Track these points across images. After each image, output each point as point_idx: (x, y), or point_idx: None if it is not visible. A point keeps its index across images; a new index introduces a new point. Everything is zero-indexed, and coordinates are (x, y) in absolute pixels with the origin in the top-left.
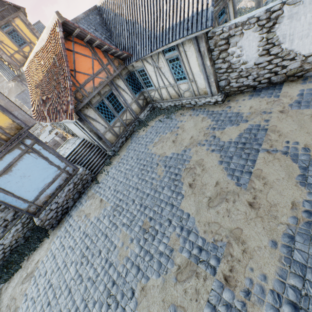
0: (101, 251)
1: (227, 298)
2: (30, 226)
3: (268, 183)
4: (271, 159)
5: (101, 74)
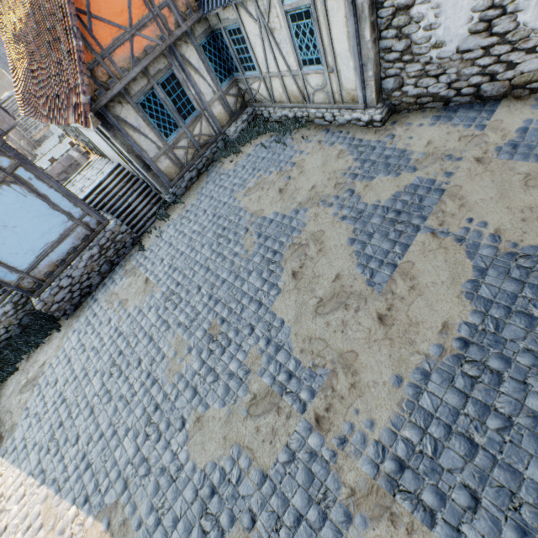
0: (142, 361)
1: (314, 444)
2: (29, 309)
3: (417, 287)
4: (434, 247)
5: (147, 29)
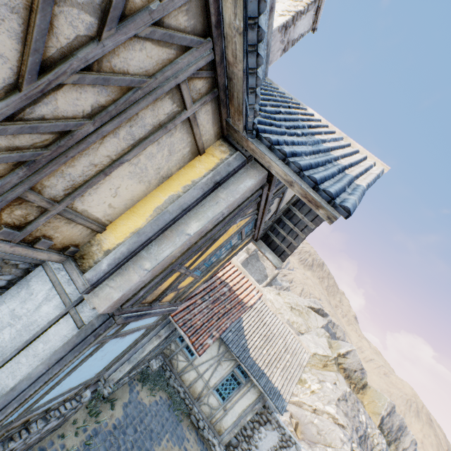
0: None
1: None
2: None
3: None
4: None
5: None
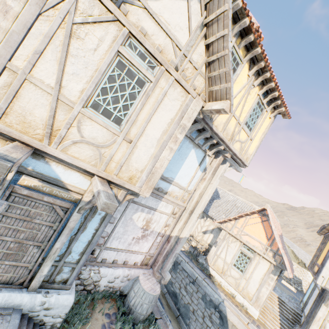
0: None
1: None
2: None
3: None
4: None
5: None
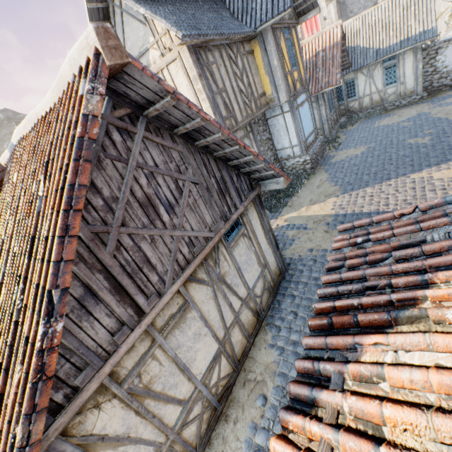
0: (398, 149)
1: None
2: None
3: None
4: None
5: None
